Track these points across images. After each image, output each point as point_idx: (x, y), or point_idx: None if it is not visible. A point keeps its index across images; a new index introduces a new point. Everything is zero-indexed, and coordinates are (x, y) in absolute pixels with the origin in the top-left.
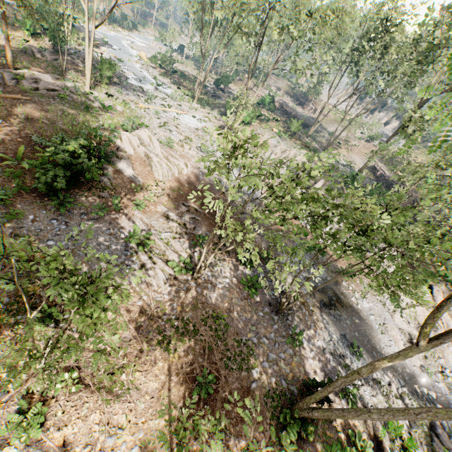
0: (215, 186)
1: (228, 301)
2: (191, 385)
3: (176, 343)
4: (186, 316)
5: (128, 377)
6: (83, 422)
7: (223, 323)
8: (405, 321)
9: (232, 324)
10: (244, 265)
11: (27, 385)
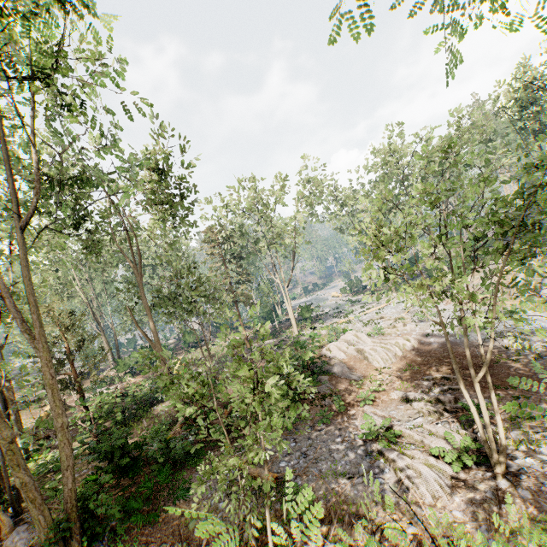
0: (461, 345)
1: None
2: None
3: None
4: None
5: None
6: None
7: None
8: None
9: None
10: None
11: None
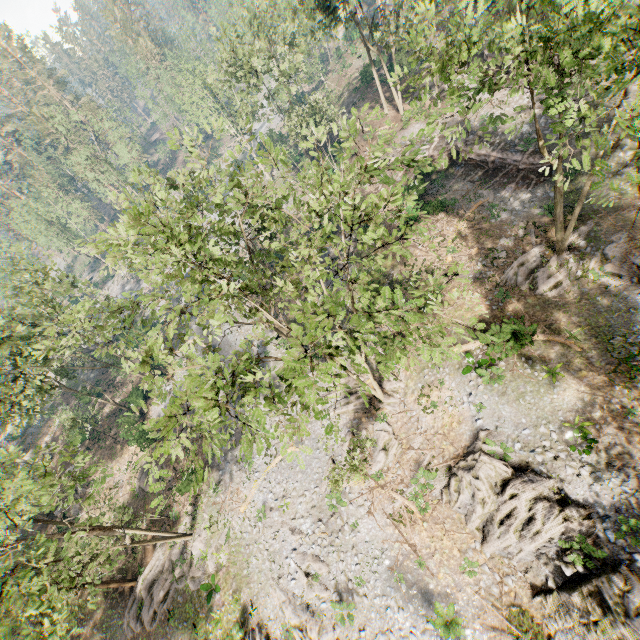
0: None
1: None
2: None
3: None
4: None
5: None
6: None
7: None
8: None
9: None
10: None
11: None
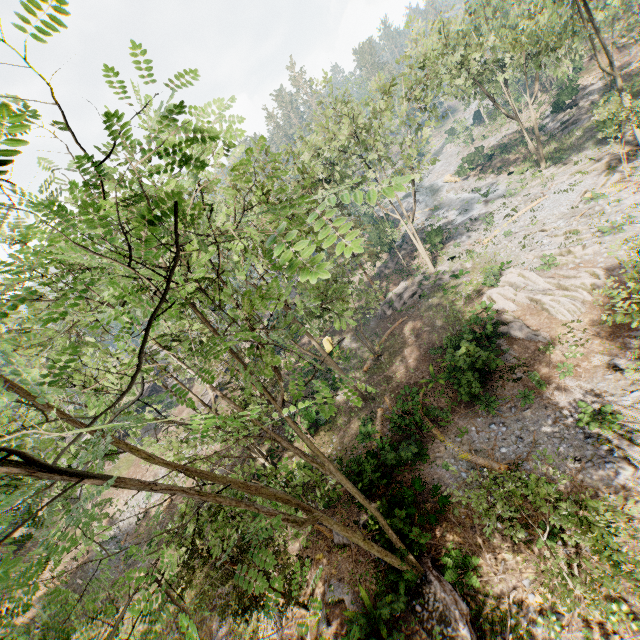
0: None
1: None
2: None
3: None
4: None
5: None
6: None
7: None
8: None
9: None
10: None
11: (576, 611)
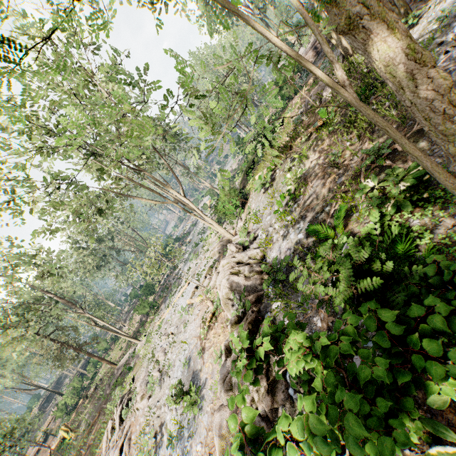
0: None
1: None
2: None
3: None
4: None
5: None
6: None
7: None
8: None
9: None
10: None
11: None
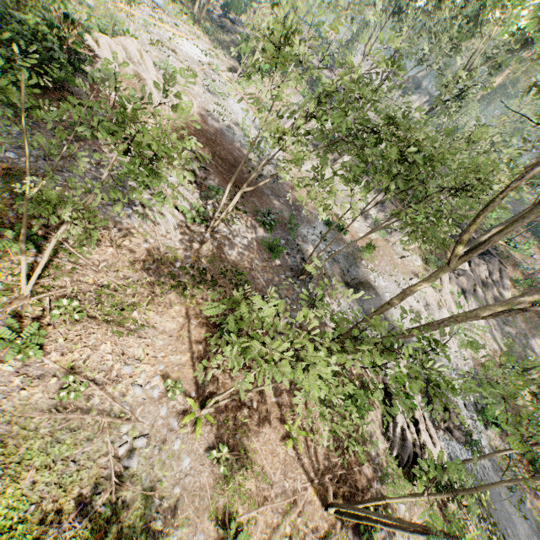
0: (227, 138)
1: (248, 260)
2: (213, 329)
3: (194, 290)
4: (203, 266)
5: (140, 315)
6: (92, 351)
7: (243, 280)
8: (415, 300)
9: (253, 282)
10: (264, 227)
11: (13, 308)
